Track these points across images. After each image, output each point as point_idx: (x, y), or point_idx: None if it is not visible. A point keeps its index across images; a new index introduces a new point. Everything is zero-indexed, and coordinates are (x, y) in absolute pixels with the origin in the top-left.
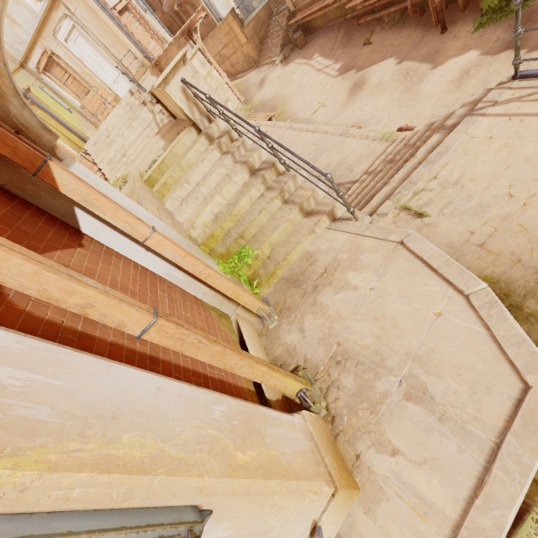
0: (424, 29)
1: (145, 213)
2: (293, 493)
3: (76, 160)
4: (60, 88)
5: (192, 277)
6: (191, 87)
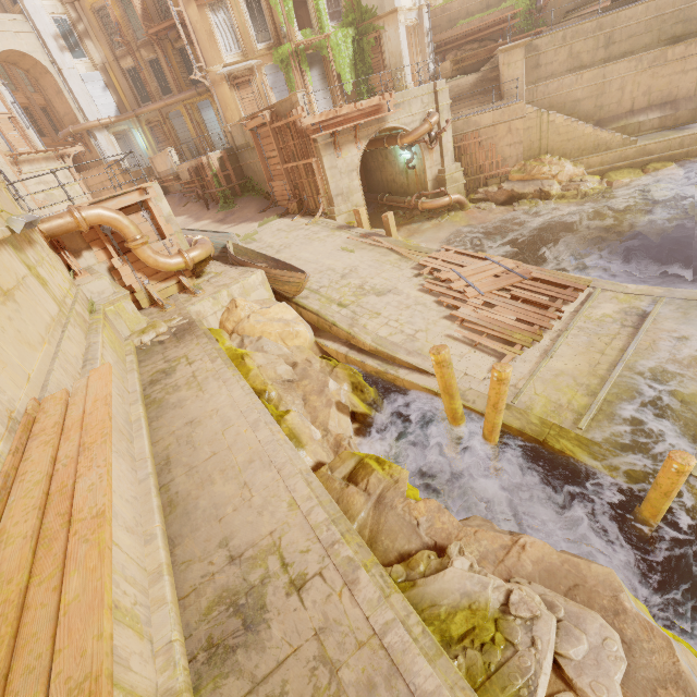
0: (205, 207)
1: None
2: None
3: None
4: None
5: None
6: None
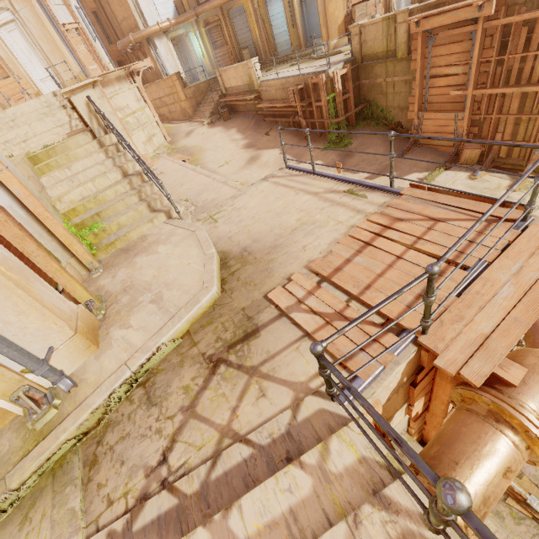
0: (300, 139)
1: (8, 163)
2: (36, 309)
3: None
4: None
5: (33, 219)
6: (95, 104)
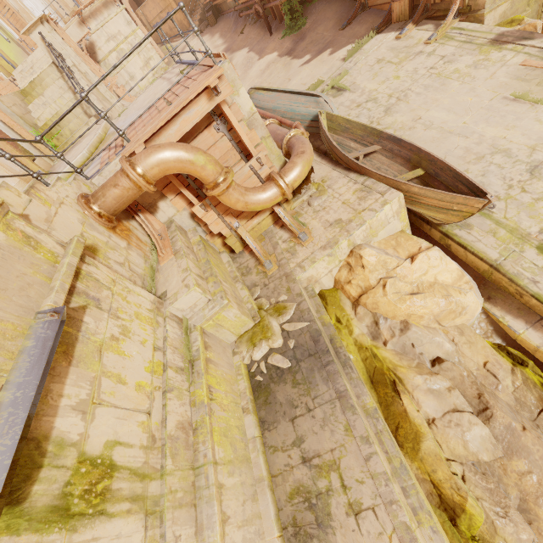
0: (265, 31)
1: None
2: None
3: (5, 83)
4: (1, 19)
5: (9, 128)
6: (48, 38)
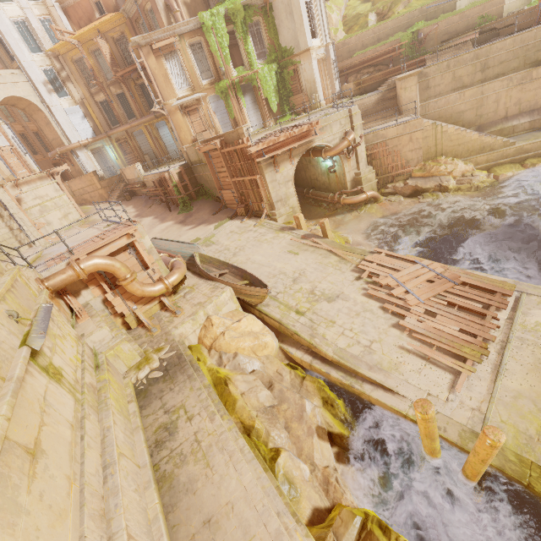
0: (167, 209)
1: None
2: None
3: None
4: None
5: None
6: None
